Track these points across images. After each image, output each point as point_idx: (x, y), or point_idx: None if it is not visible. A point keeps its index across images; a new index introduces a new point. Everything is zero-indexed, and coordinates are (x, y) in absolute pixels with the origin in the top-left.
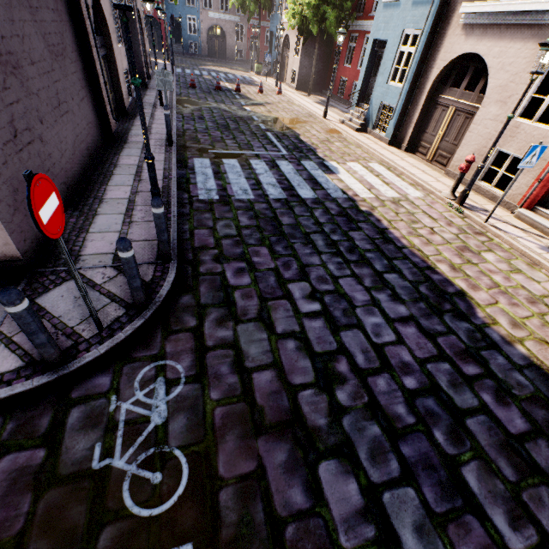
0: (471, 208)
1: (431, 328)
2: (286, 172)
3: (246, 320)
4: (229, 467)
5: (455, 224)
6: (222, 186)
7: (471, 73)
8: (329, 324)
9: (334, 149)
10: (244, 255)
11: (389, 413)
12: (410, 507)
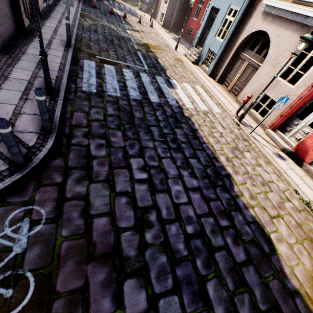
0: (244, 124)
1: (208, 196)
2: (145, 82)
3: (97, 181)
4: (64, 285)
5: (234, 132)
6: (100, 83)
7: (261, 43)
8: (150, 188)
9: (177, 72)
10: (105, 135)
11: (174, 248)
12: (173, 308)
